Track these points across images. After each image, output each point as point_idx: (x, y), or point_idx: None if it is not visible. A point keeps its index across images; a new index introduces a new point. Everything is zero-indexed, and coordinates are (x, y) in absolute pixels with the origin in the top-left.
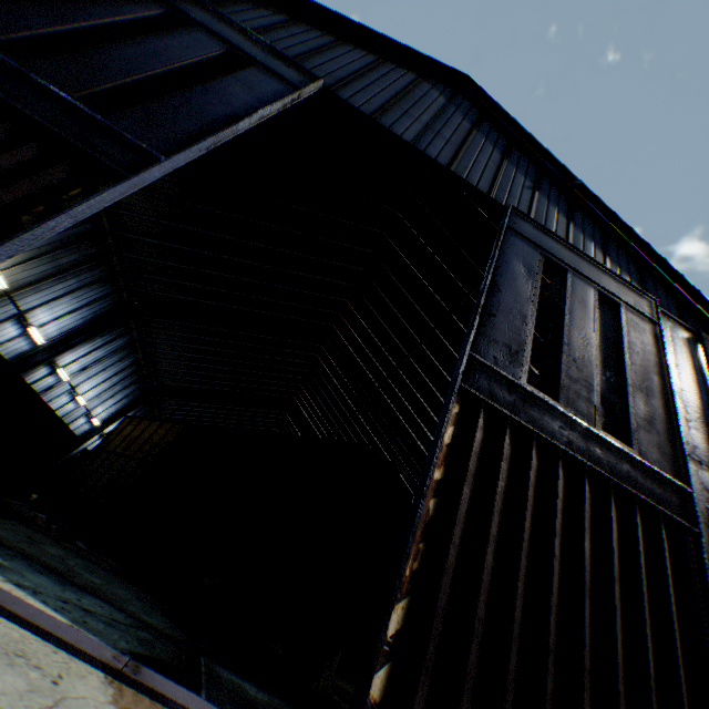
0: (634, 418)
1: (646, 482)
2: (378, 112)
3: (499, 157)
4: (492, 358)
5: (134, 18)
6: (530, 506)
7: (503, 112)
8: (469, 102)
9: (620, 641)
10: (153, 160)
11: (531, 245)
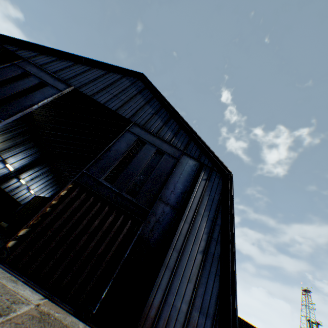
0: (143, 190)
1: (134, 208)
2: (95, 93)
3: (144, 103)
4: (93, 172)
5: (11, 76)
6: (82, 211)
7: (153, 85)
8: (142, 83)
9: (94, 245)
10: (1, 121)
11: (135, 135)
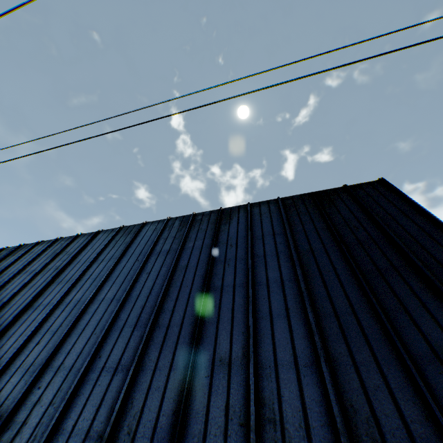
0: None
1: None
2: None
3: None
4: None
5: None
6: None
7: None
8: None
9: None
10: None
11: None
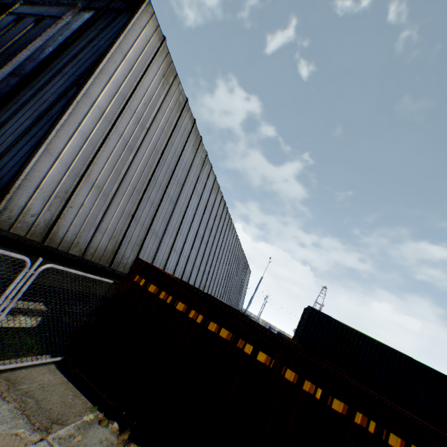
0: None
1: None
2: None
3: None
4: None
5: None
6: None
7: None
8: None
9: None
10: None
11: (16, 16)
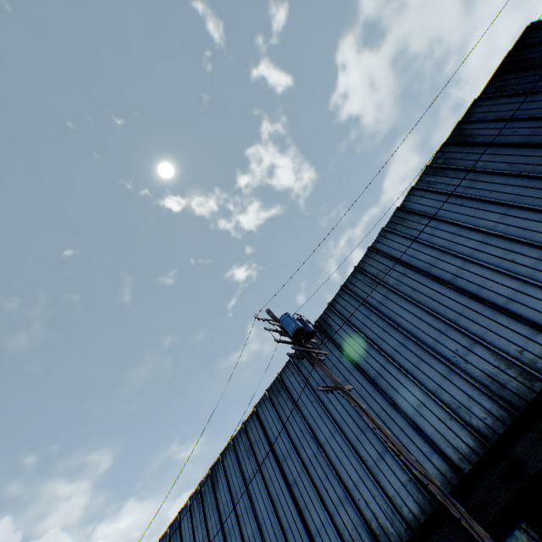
0: None
1: None
2: None
3: None
4: None
5: None
6: None
7: None
8: None
9: None
10: None
11: None
